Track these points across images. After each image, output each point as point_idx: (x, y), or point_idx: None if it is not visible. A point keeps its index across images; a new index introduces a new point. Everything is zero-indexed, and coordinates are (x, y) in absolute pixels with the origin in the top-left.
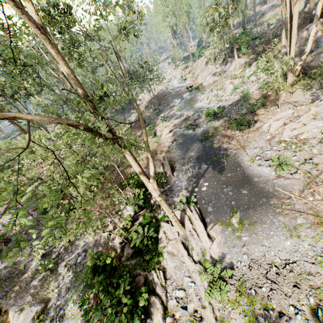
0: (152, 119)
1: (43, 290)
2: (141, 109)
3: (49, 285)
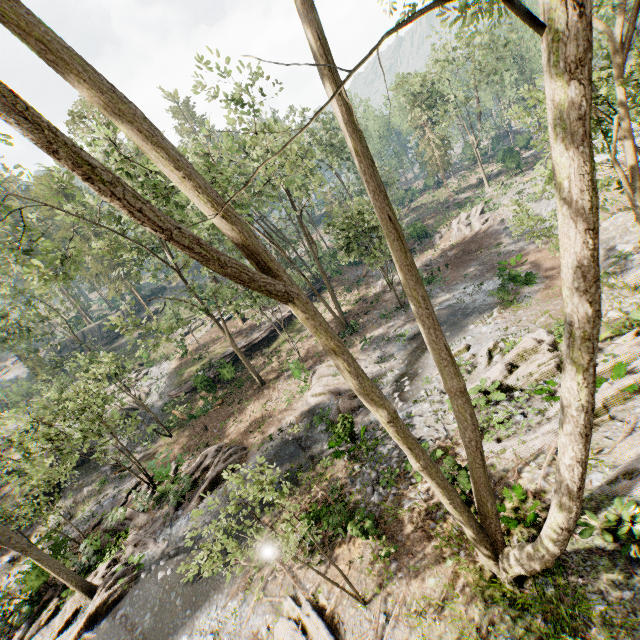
0: (372, 322)
1: (82, 503)
2: (392, 277)
3: (86, 503)
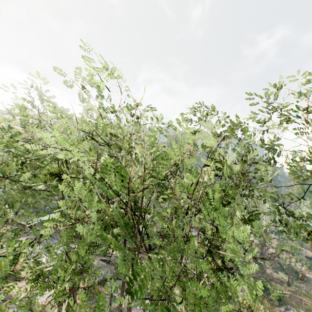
0: None
1: None
2: None
3: None
